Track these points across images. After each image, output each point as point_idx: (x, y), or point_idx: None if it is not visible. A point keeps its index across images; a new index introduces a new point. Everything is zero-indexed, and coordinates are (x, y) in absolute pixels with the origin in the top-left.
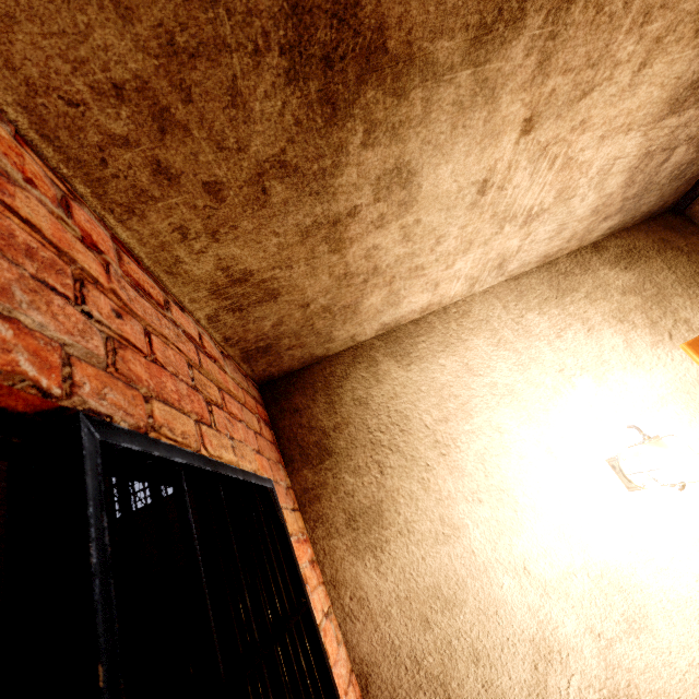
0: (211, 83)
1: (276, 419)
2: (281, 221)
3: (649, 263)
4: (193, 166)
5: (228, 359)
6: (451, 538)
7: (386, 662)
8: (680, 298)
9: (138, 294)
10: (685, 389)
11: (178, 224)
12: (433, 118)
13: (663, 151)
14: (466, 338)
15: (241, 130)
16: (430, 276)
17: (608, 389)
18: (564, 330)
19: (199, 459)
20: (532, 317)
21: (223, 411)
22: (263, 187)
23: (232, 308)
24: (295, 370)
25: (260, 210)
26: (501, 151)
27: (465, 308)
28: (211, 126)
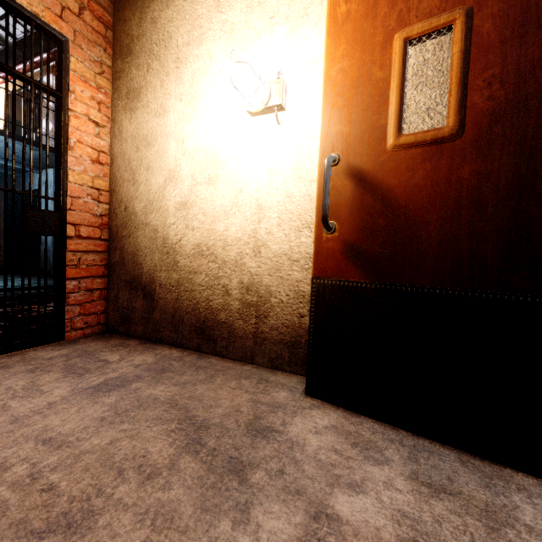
0: None
1: (116, 25)
2: None
3: None
4: None
5: None
6: (161, 116)
7: (120, 158)
8: None
9: None
10: None
11: None
12: None
13: None
14: None
15: None
16: None
17: (292, 41)
18: None
19: None
20: None
21: None
22: None
23: None
24: None
25: None
26: None
27: None
28: None
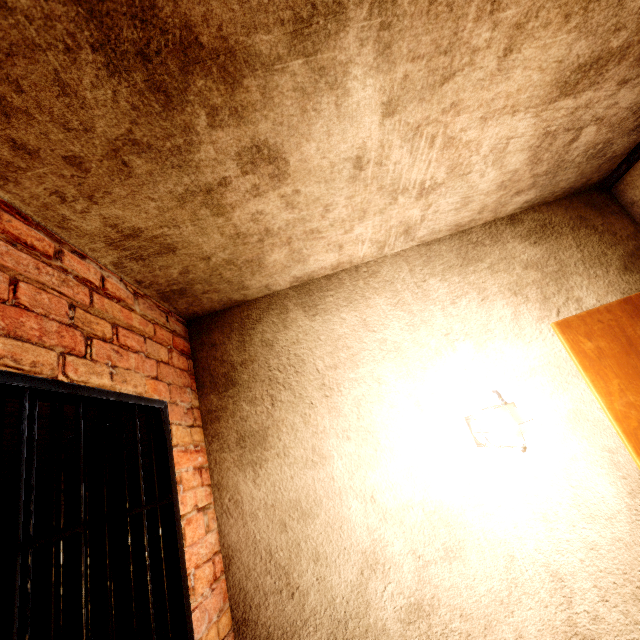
0: (36, 76)
1: (196, 351)
2: (152, 188)
3: (559, 240)
4: (48, 143)
5: (144, 299)
6: (318, 465)
7: (247, 550)
8: (579, 277)
9: (14, 248)
10: (556, 363)
11: (53, 189)
12: (277, 102)
13: (567, 131)
14: (370, 296)
15: (82, 114)
16: (331, 239)
17: (485, 356)
18: (459, 297)
19: (51, 383)
20: (433, 282)
21: (111, 344)
22: (123, 160)
23: (133, 257)
24: (218, 310)
25: (128, 179)
26: (367, 131)
27: (375, 268)
28: (51, 111)
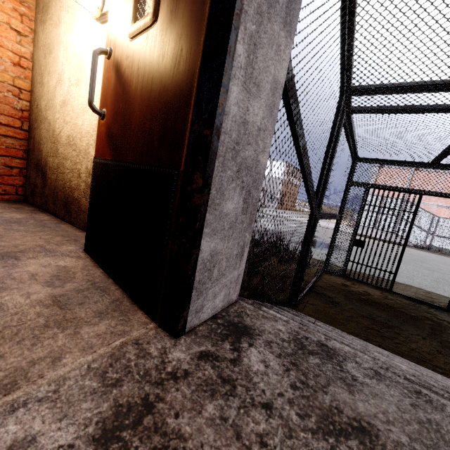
0: None
1: None
2: None
3: None
4: None
5: None
6: (58, 27)
7: (37, 64)
8: None
9: None
10: None
11: None
12: None
13: None
14: None
15: None
16: None
17: None
18: None
19: None
20: None
21: None
22: None
23: None
24: None
25: None
26: None
27: None
28: None
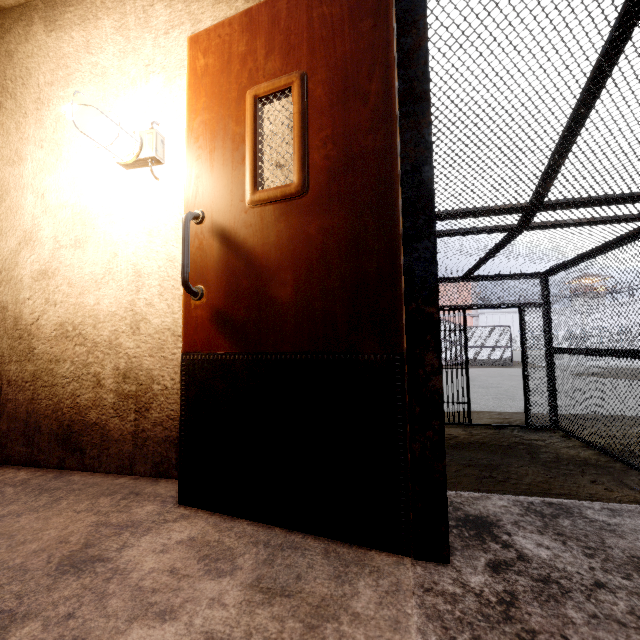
0: None
1: None
2: None
3: None
4: None
5: None
6: (16, 164)
7: None
8: None
9: None
10: None
11: None
12: None
13: None
14: (101, 16)
15: None
16: None
17: (169, 91)
18: (174, 28)
19: None
20: (159, 8)
21: None
22: None
23: None
24: None
25: None
26: None
27: None
28: None
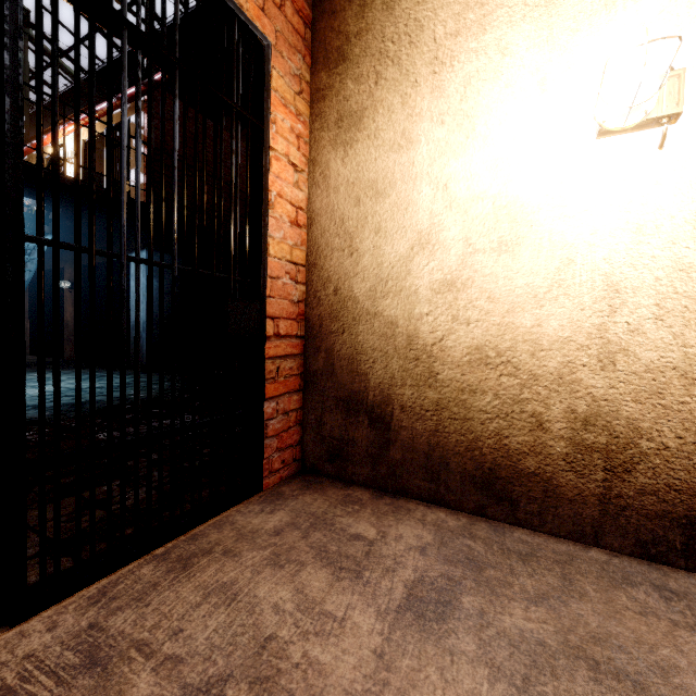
0: None
1: (316, 21)
2: None
3: None
4: None
5: None
6: (402, 149)
7: (325, 216)
8: None
9: None
10: None
11: None
12: None
13: None
14: None
15: None
16: None
17: (688, 4)
18: None
19: None
20: None
21: None
22: None
23: None
24: None
25: None
26: None
27: None
28: None
